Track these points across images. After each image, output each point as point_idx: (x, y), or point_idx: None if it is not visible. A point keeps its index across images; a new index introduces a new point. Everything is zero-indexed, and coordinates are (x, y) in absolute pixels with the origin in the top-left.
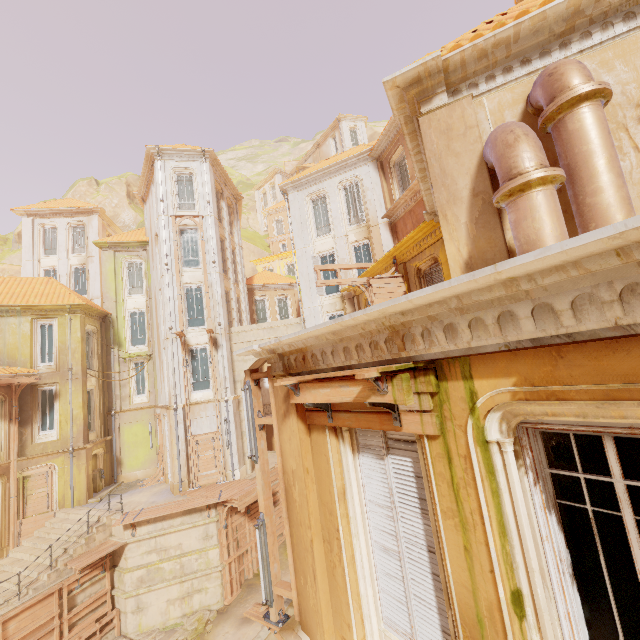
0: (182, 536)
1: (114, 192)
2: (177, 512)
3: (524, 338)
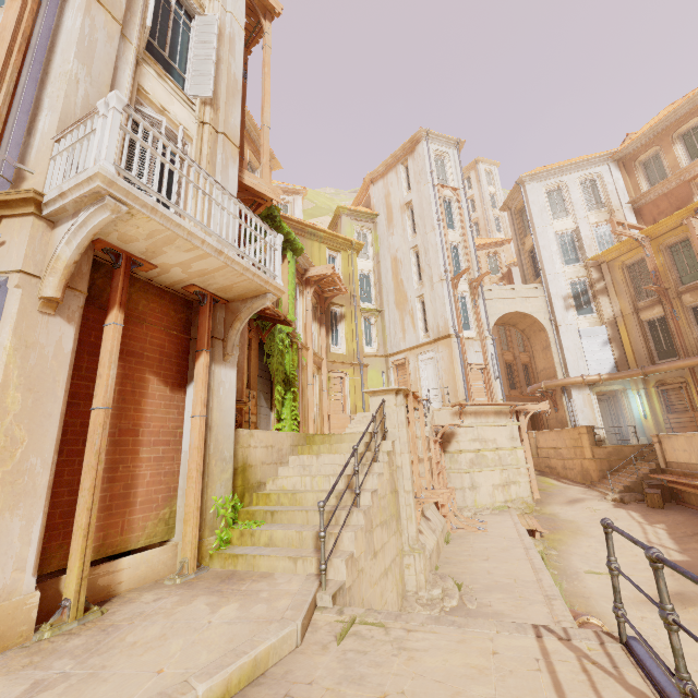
0: (495, 433)
1: None
2: (489, 412)
3: None
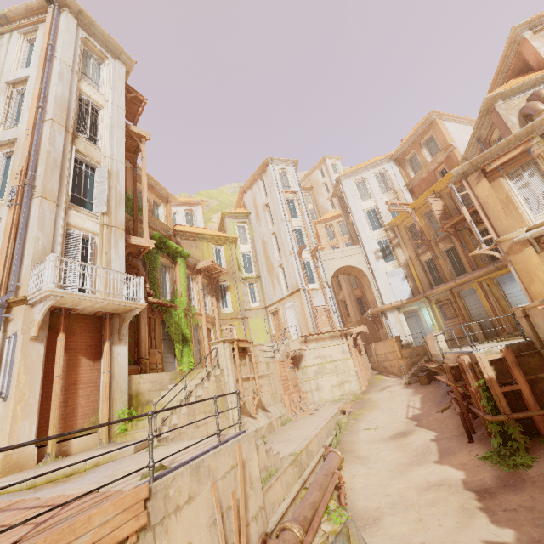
0: (331, 351)
1: None
2: (326, 337)
3: None
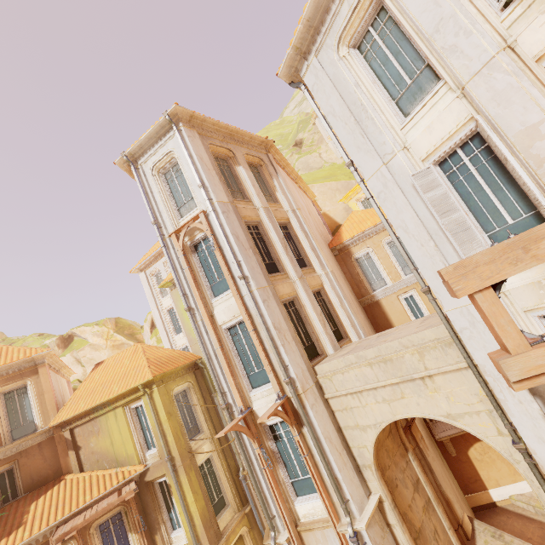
0: None
1: None
2: None
3: None
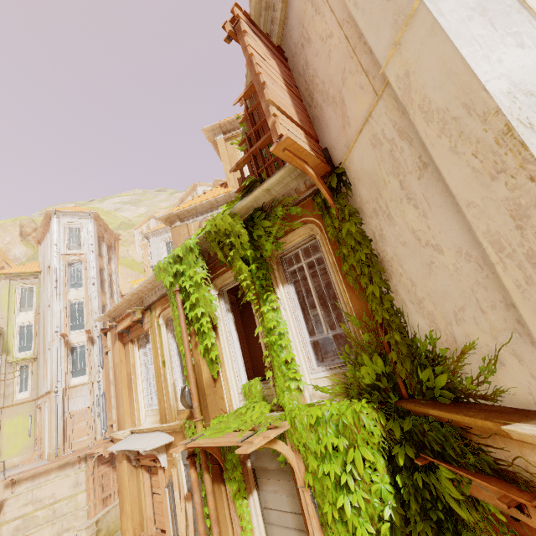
0: (56, 487)
1: (8, 232)
2: (53, 468)
3: (158, 296)
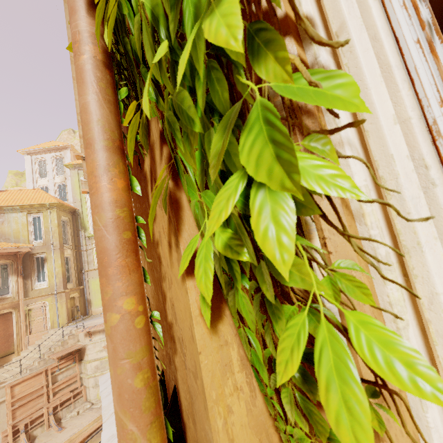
0: None
1: None
2: None
3: None
